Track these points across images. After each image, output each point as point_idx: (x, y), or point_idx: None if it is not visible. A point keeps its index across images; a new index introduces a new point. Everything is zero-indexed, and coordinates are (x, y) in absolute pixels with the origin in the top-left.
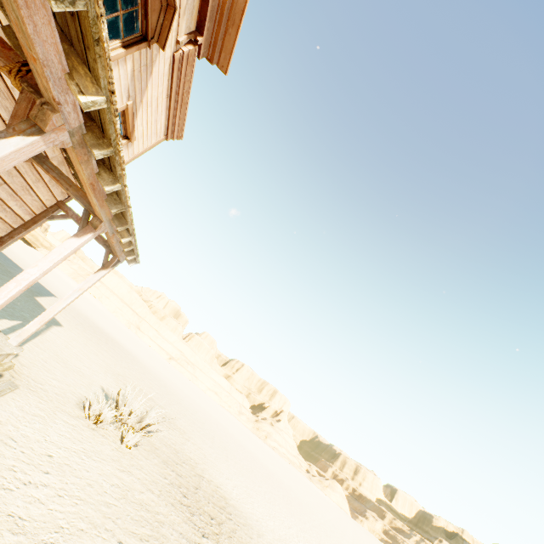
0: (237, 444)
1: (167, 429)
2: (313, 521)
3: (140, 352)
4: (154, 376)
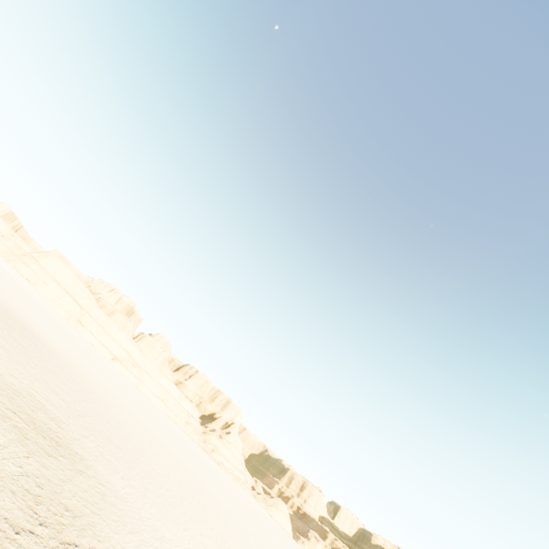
0: (172, 464)
1: (42, 458)
2: None
3: (70, 347)
4: (73, 378)
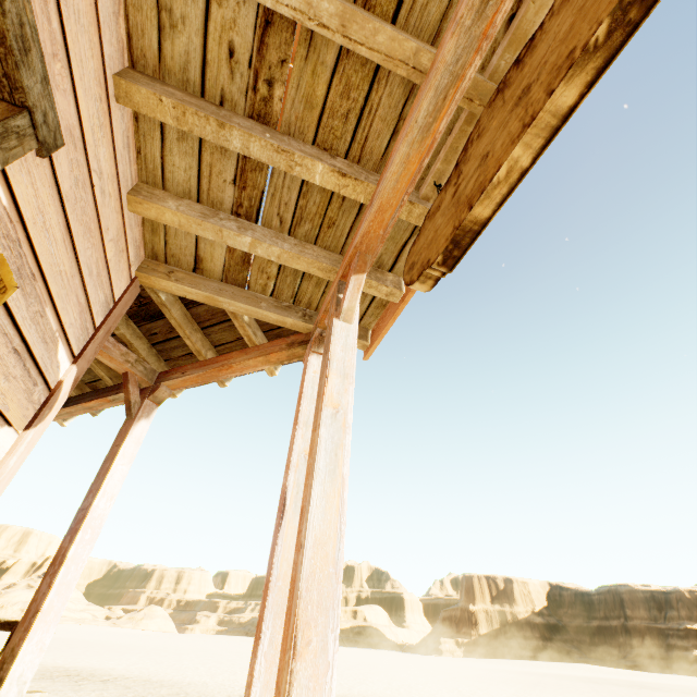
0: None
1: None
2: (145, 650)
3: None
4: None
